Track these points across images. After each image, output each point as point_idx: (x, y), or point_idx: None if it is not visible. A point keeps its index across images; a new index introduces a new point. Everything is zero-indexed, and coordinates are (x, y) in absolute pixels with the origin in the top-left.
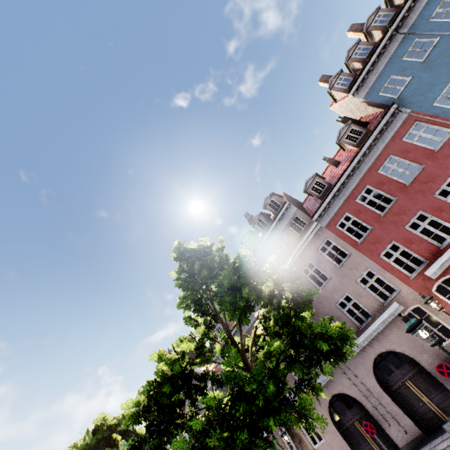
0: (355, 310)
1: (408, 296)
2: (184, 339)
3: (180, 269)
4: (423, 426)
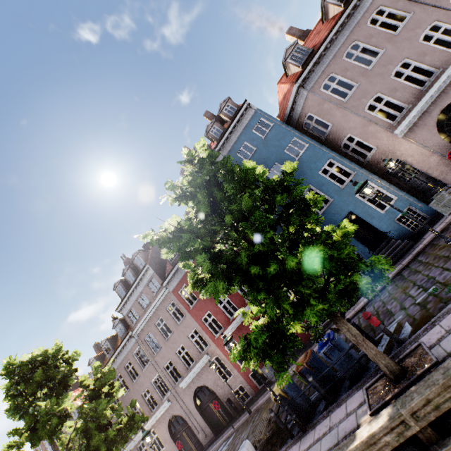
0: (187, 356)
1: (214, 349)
2: (14, 442)
3: (10, 384)
4: (216, 430)
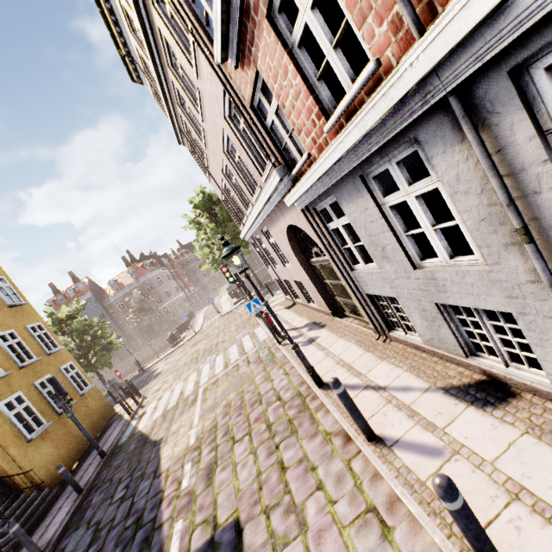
0: None
1: None
2: None
3: None
4: None
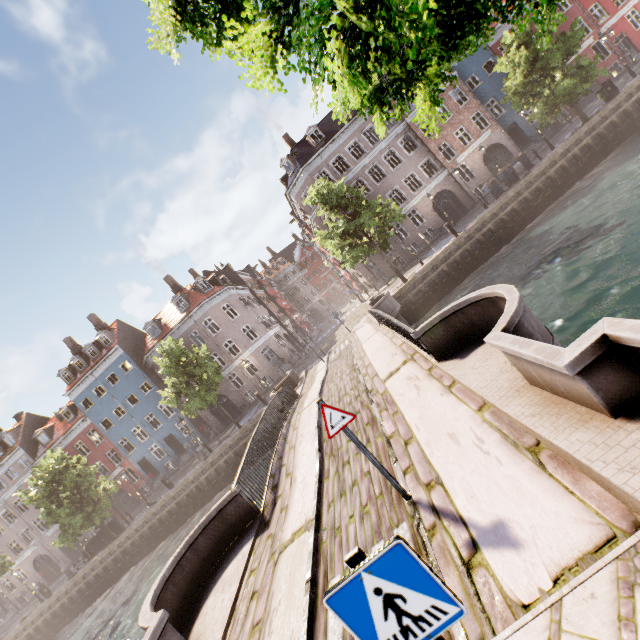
0: None
1: None
2: None
3: None
4: (75, 558)
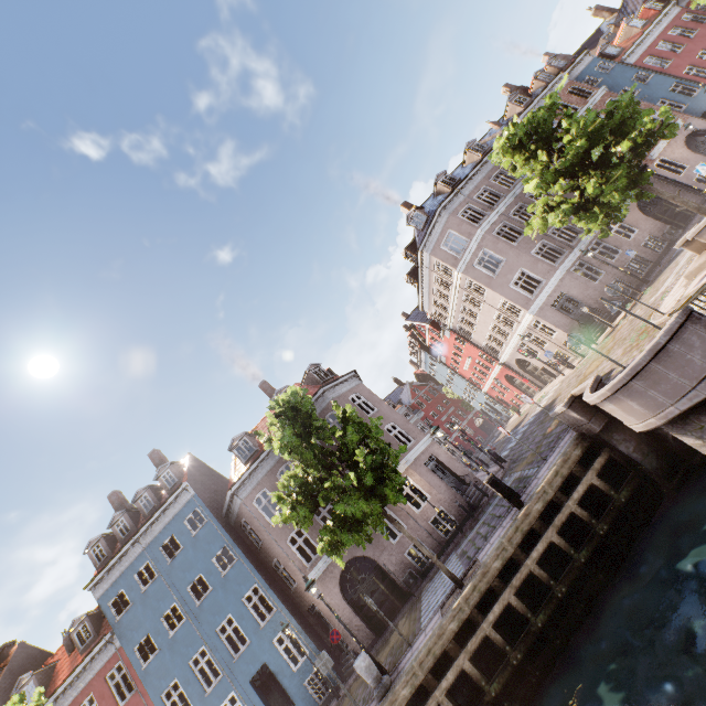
0: None
1: None
2: None
3: None
4: None
